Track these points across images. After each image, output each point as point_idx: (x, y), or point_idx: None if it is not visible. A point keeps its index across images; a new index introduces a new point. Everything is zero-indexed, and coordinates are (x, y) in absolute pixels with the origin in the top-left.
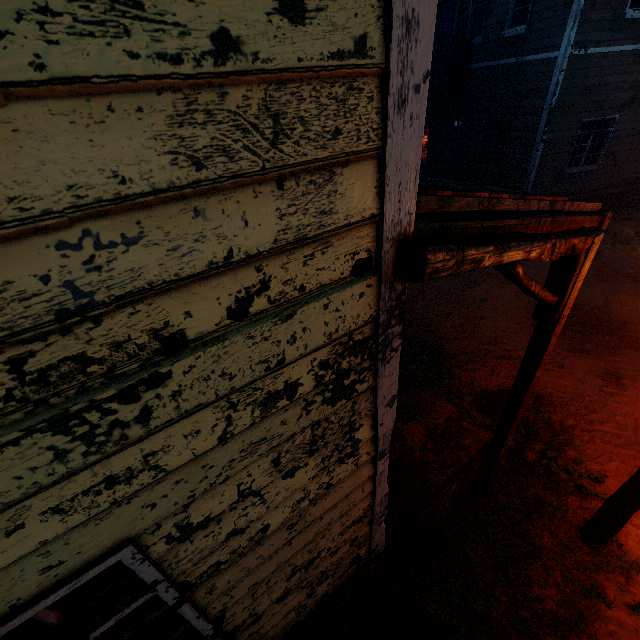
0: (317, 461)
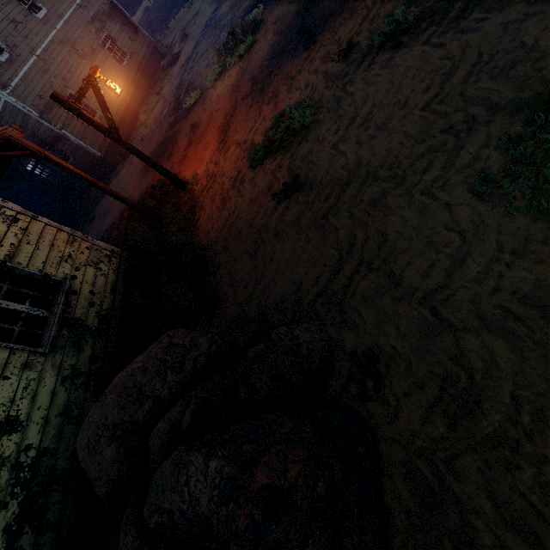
0: (1, 223)
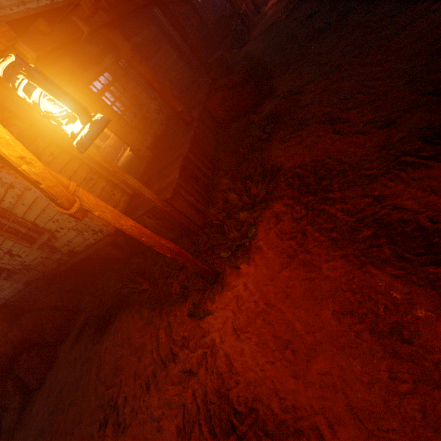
0: (0, 187)
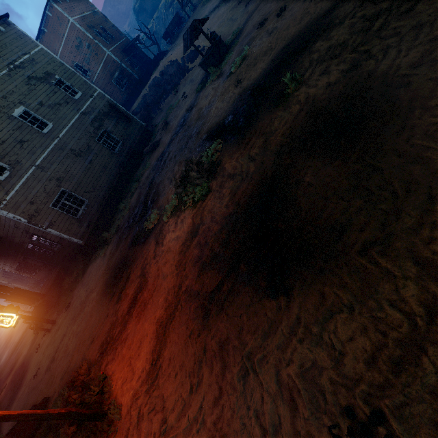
0: None
